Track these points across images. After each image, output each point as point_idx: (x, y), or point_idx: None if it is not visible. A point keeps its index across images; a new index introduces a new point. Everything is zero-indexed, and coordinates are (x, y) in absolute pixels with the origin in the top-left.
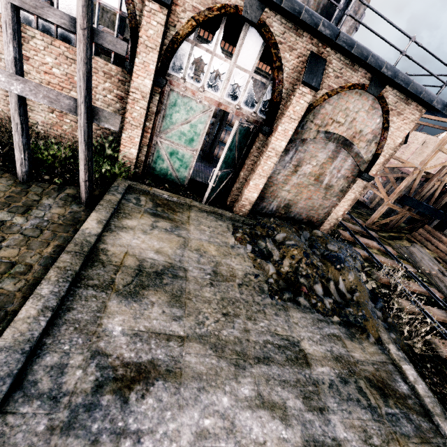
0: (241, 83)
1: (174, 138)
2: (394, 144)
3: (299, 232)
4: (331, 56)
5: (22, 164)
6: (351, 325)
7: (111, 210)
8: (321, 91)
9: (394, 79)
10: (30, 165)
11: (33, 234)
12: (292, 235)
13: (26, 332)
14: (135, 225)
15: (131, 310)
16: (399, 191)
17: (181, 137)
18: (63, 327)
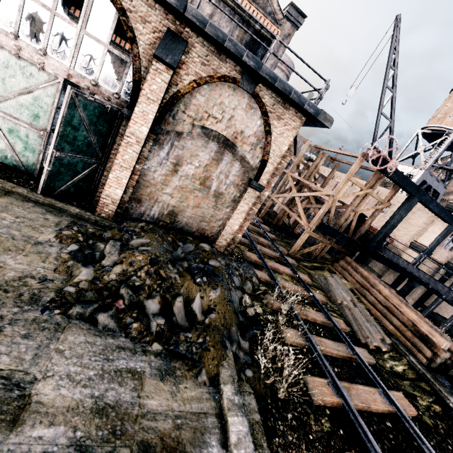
0: (96, 55)
1: (11, 110)
2: (281, 151)
3: (178, 243)
4: (193, 39)
5: None
6: (180, 356)
7: None
8: (188, 77)
9: (259, 71)
10: None
11: None
12: (161, 243)
13: None
14: None
15: None
16: (317, 218)
17: (21, 110)
18: None
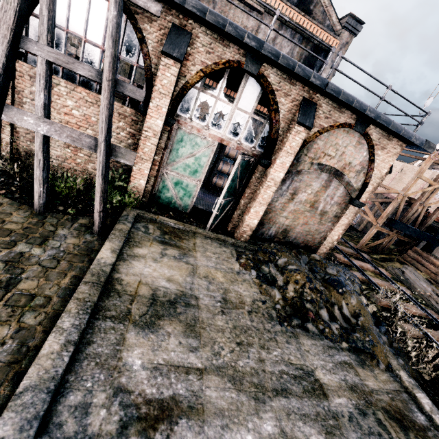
0: (241, 122)
1: (179, 170)
2: (381, 174)
3: (299, 257)
4: (321, 101)
5: (40, 196)
6: (360, 351)
7: (123, 239)
8: (313, 129)
9: (377, 120)
10: (47, 197)
11: (51, 265)
12: (293, 259)
13: (51, 369)
14: (146, 253)
15: (149, 342)
16: (386, 214)
17: (186, 168)
18: (84, 362)
